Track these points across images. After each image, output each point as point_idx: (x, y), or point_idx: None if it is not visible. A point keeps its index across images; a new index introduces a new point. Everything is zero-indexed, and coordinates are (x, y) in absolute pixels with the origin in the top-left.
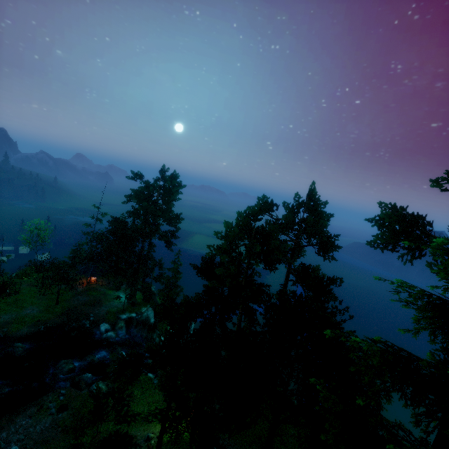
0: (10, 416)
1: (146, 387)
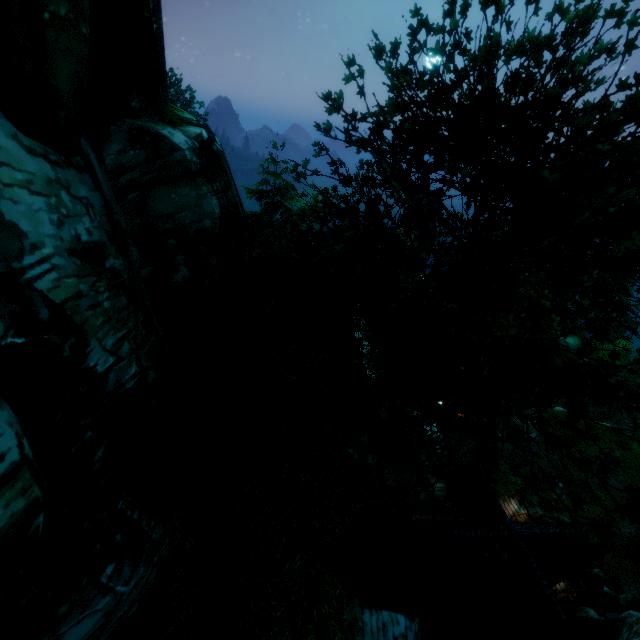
0: (599, 419)
1: None
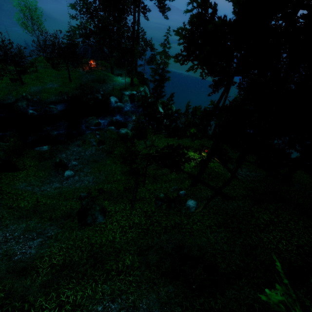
0: (63, 145)
1: (160, 136)
